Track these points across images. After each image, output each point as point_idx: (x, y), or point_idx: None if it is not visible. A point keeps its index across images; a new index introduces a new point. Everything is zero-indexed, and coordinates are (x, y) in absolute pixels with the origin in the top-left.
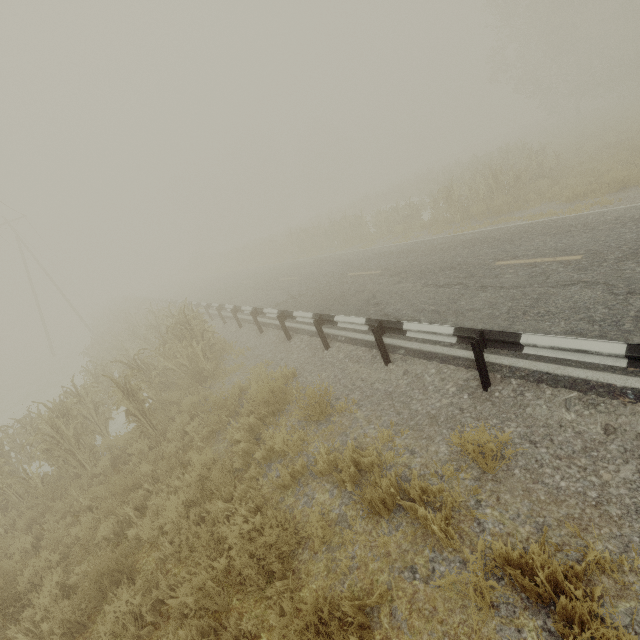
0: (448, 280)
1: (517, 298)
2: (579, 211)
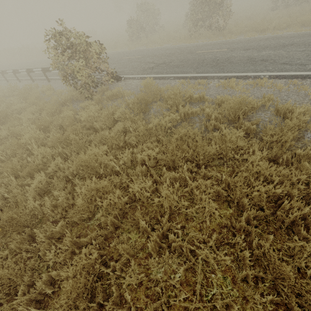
0: (25, 68)
1: None
2: None
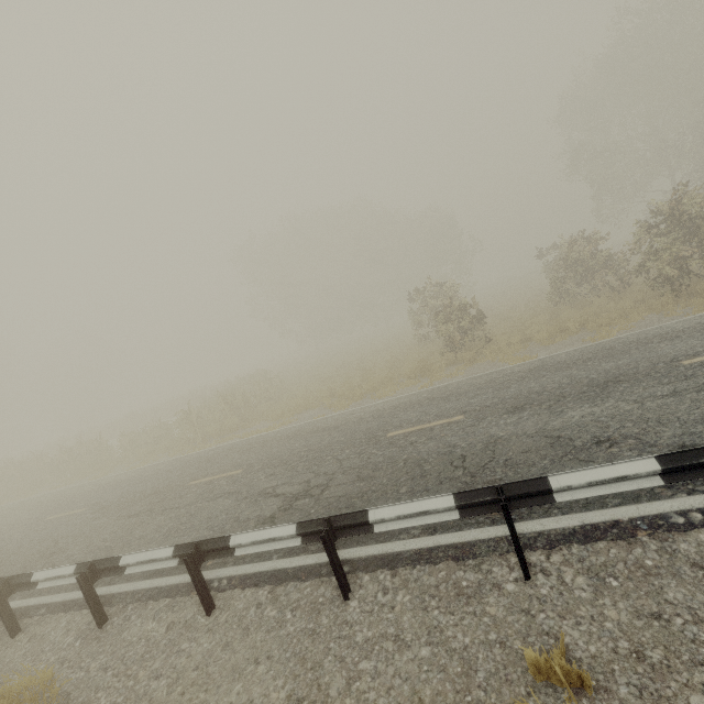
0: (142, 508)
1: (181, 517)
2: (272, 429)
